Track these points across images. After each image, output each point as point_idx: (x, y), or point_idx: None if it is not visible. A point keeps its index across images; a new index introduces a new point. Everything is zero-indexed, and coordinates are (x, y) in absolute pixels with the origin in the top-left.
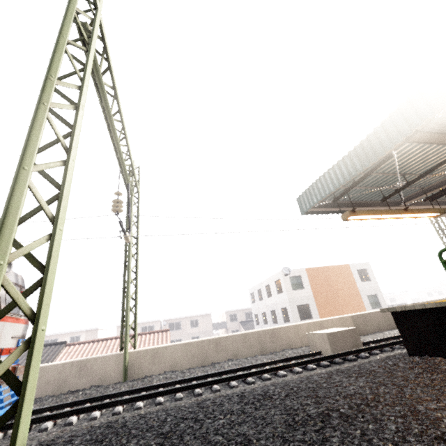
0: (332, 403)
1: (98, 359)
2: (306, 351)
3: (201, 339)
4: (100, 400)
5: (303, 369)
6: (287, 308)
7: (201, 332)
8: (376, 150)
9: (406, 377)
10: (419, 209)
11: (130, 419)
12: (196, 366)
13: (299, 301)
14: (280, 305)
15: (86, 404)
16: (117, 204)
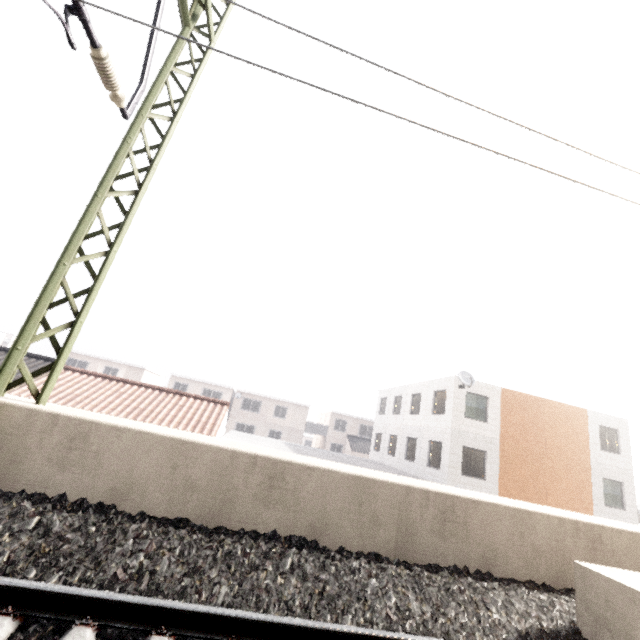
0: None
1: None
2: (560, 623)
3: (231, 447)
4: None
5: None
6: (443, 444)
7: (286, 428)
8: None
9: None
10: None
11: None
12: (187, 519)
13: (470, 440)
14: (430, 434)
15: None
16: None
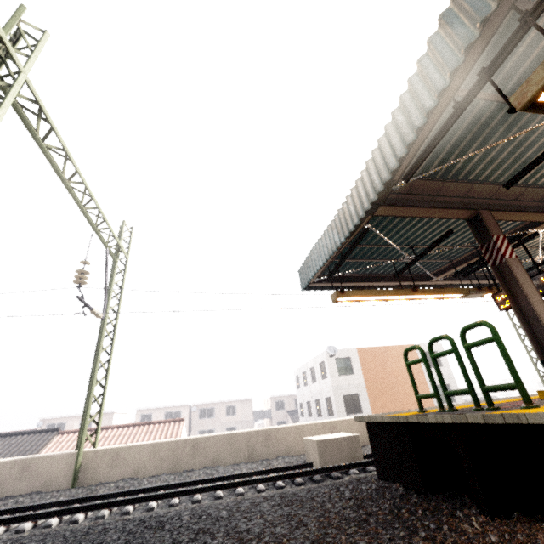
0: (202, 543)
1: (46, 459)
2: (300, 461)
3: (175, 439)
4: (23, 511)
5: (273, 487)
6: (331, 398)
7: (238, 422)
8: (347, 223)
9: (328, 512)
10: (434, 289)
11: (2, 543)
12: (164, 472)
13: (346, 390)
14: (324, 394)
15: (5, 515)
16: (80, 275)
